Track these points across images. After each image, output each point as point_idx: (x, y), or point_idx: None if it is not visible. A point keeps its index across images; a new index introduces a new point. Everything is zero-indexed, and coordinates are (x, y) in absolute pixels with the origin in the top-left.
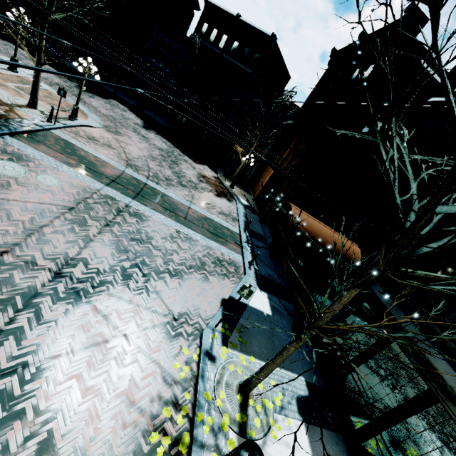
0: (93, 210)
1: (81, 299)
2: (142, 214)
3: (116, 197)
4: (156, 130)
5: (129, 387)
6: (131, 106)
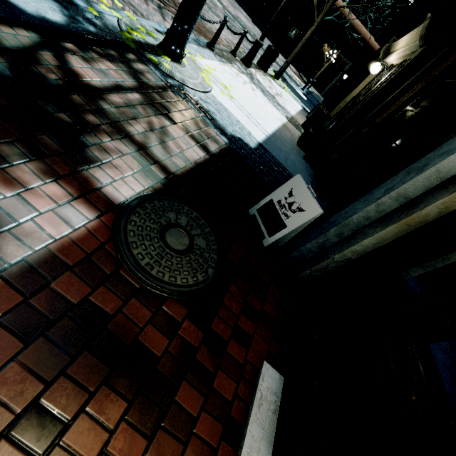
0: (219, 8)
1: (213, 13)
2: (242, 30)
3: (230, 16)
4: (260, 30)
5: (228, 36)
6: (245, 11)
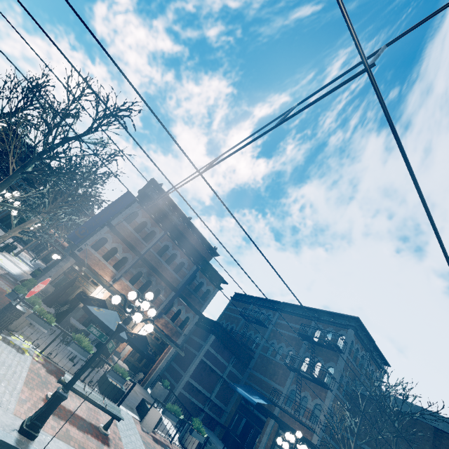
0: None
1: None
2: None
3: None
4: None
5: None
6: None
